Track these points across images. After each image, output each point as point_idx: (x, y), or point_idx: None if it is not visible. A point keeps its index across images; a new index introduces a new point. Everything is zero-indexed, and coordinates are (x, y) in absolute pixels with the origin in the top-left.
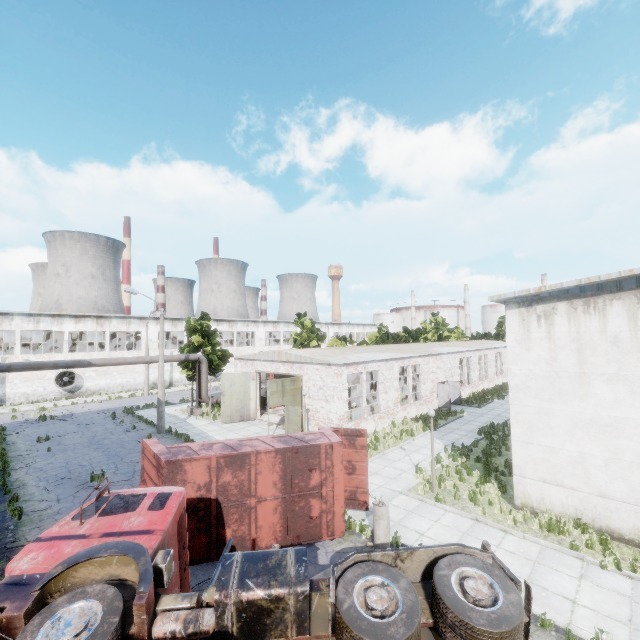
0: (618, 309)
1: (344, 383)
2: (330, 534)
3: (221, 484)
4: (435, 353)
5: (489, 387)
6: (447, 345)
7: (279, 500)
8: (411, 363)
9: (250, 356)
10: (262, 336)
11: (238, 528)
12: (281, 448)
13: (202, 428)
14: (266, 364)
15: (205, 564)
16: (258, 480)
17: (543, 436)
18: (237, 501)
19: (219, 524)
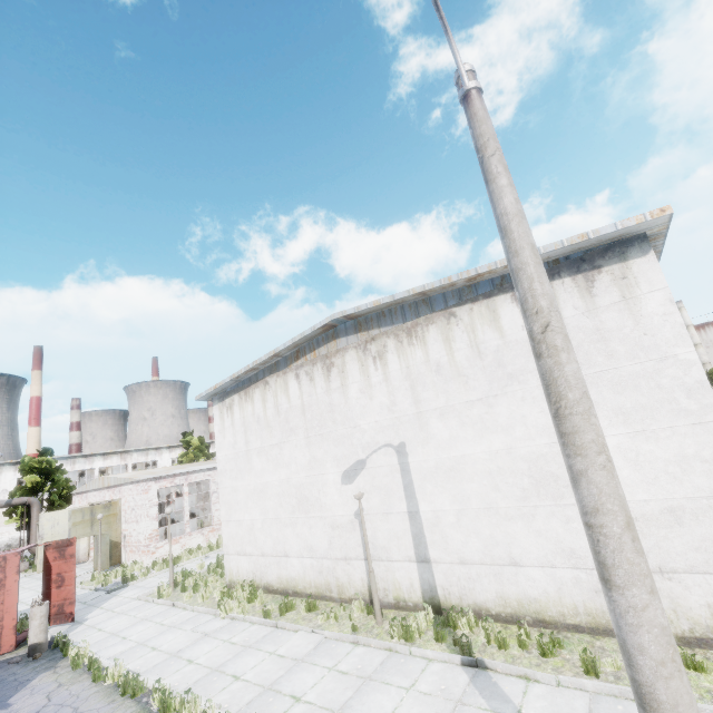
0: (258, 395)
1: (153, 499)
2: None
3: None
4: None
5: None
6: None
7: None
8: None
9: (83, 488)
10: (167, 464)
11: None
12: None
13: None
14: (96, 494)
15: None
16: None
17: (235, 512)
18: None
19: None
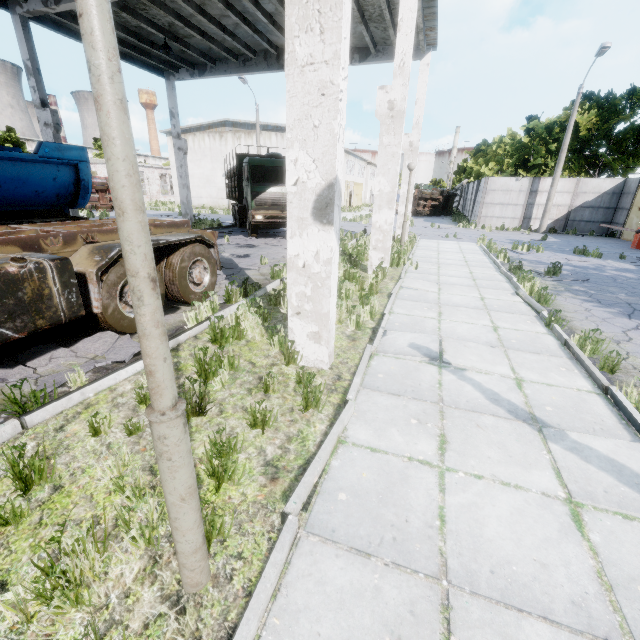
0: (191, 139)
1: None
2: None
3: None
4: None
5: None
6: None
7: None
8: (168, 173)
9: None
10: None
11: None
12: None
13: None
14: None
15: None
16: None
17: None
18: None
19: None
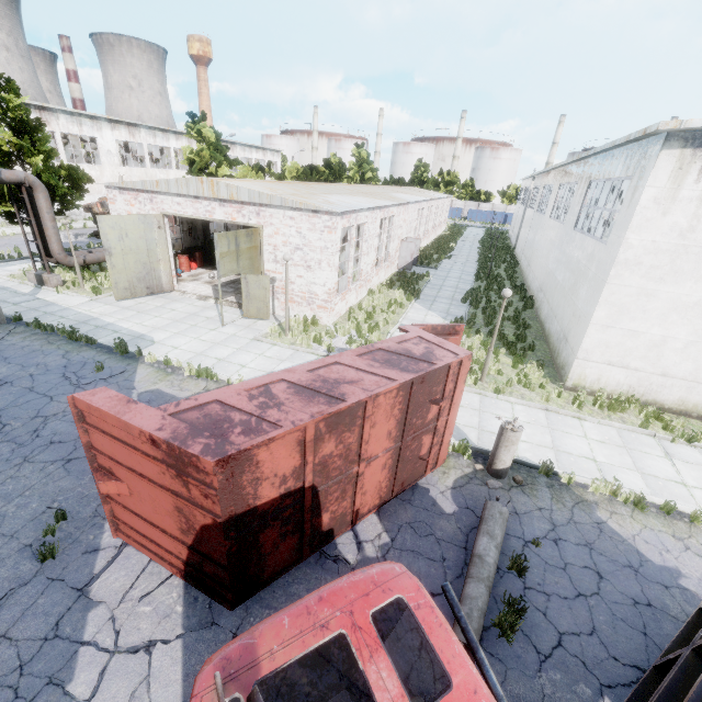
0: None
1: (337, 242)
2: (432, 467)
3: (318, 461)
4: (407, 202)
5: (426, 244)
6: (396, 191)
7: (391, 452)
8: (389, 214)
9: (145, 185)
10: (112, 148)
11: (338, 507)
12: (407, 381)
13: (83, 310)
14: (183, 202)
15: (294, 568)
16: (370, 436)
17: (631, 320)
18: (340, 475)
19: (313, 514)
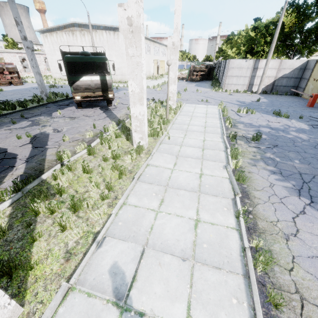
0: (55, 35)
1: (18, 59)
2: None
3: None
4: None
5: None
6: None
7: None
8: None
9: None
10: None
11: None
12: None
13: None
14: None
15: None
16: None
17: (53, 64)
18: None
19: None
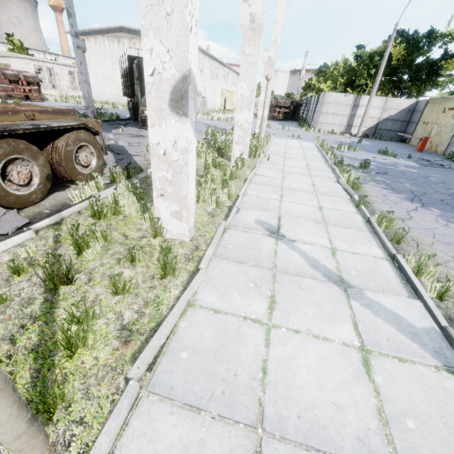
0: (93, 41)
1: (32, 68)
2: None
3: None
4: None
5: None
6: None
7: None
8: (76, 71)
9: None
10: None
11: None
12: None
13: None
14: None
15: None
16: None
17: None
18: None
19: None
